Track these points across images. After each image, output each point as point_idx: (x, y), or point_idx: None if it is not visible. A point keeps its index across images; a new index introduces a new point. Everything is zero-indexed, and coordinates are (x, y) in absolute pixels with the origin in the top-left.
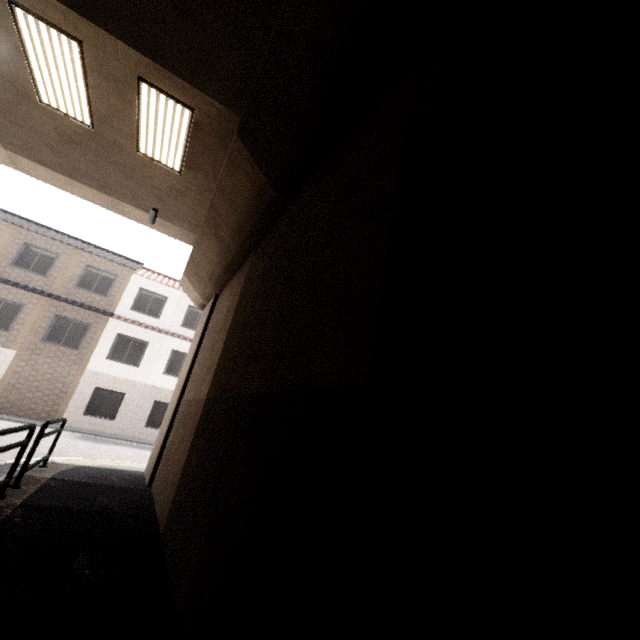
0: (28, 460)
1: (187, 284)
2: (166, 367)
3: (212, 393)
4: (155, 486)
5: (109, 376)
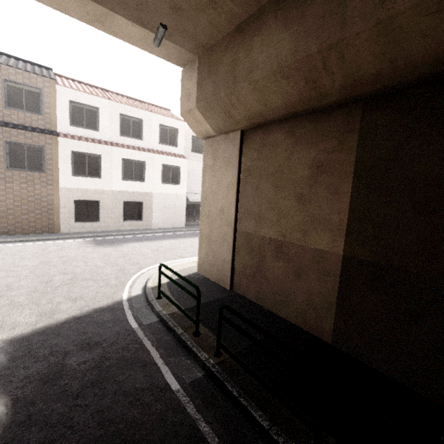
0: (198, 316)
1: (198, 117)
2: (122, 174)
3: (367, 257)
4: (249, 294)
5: (81, 189)
